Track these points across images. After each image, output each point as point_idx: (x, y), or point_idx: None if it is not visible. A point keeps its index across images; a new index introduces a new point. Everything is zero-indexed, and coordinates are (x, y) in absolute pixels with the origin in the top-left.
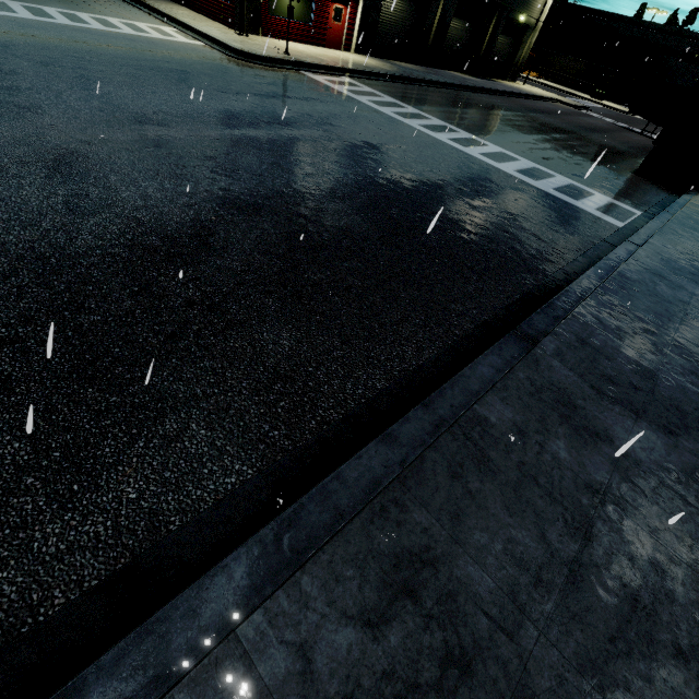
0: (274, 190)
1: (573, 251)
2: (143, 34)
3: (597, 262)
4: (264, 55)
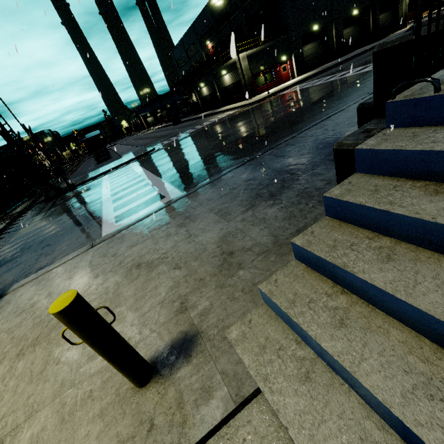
0: (280, 116)
1: None
2: (221, 117)
3: None
4: (261, 98)
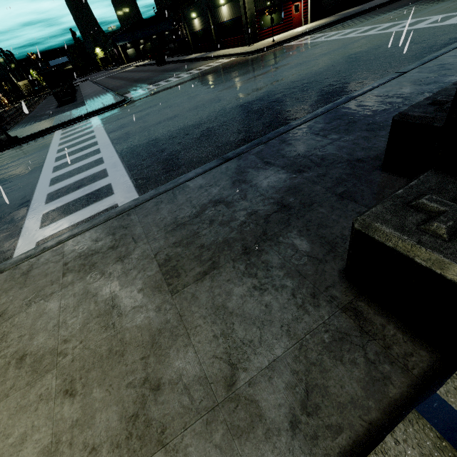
0: (281, 82)
1: None
2: (212, 66)
3: None
4: (263, 47)
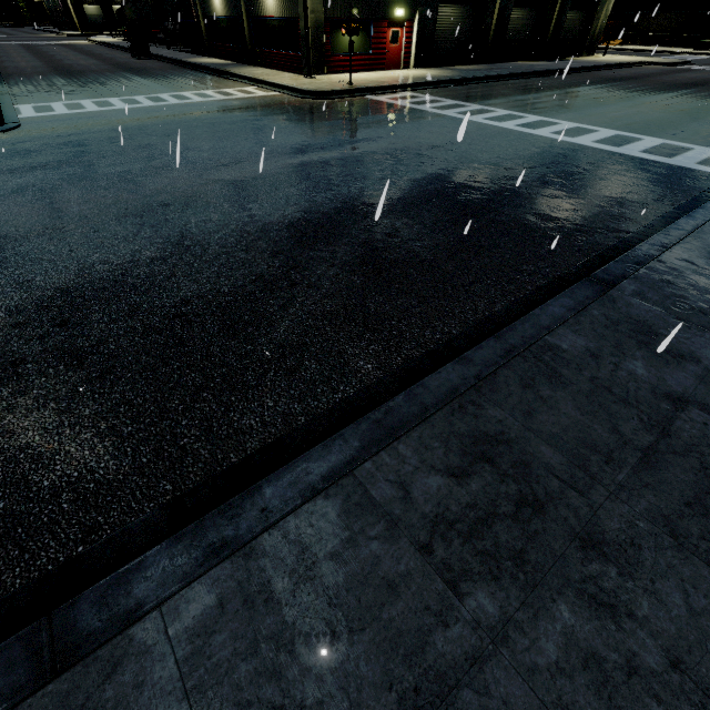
0: (350, 196)
1: (664, 207)
2: (232, 97)
3: (692, 211)
4: (331, 89)
